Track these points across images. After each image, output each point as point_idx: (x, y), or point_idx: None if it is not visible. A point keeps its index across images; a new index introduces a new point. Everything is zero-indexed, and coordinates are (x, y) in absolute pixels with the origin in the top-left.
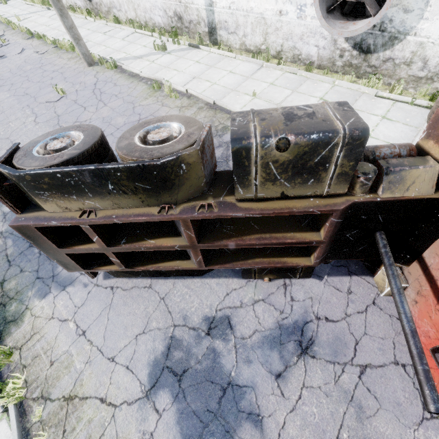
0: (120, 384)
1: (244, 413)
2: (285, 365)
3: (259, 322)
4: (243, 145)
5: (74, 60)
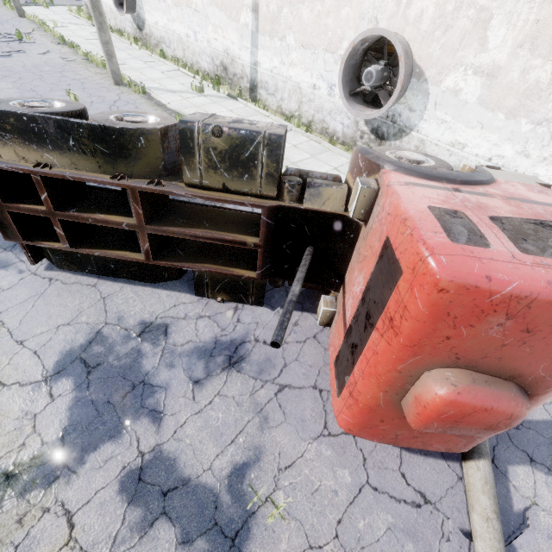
0: (19, 366)
1: (146, 409)
2: (207, 374)
3: (197, 335)
4: (188, 126)
5: (101, 76)
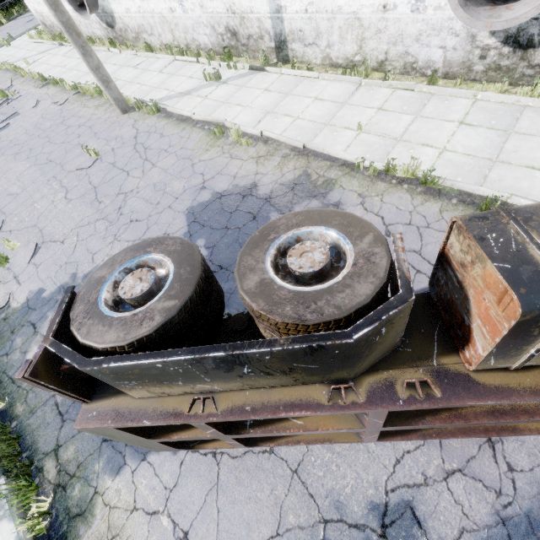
0: None
1: None
2: None
3: (465, 513)
4: None
5: (103, 108)
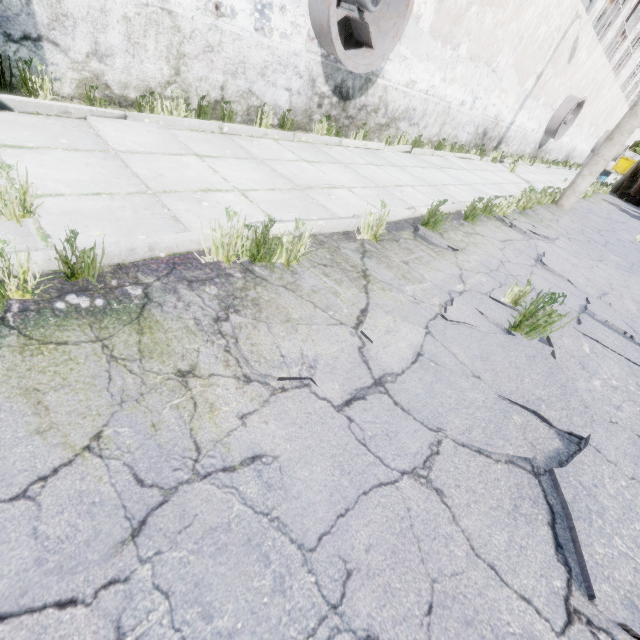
0: None
1: None
2: None
3: None
4: None
5: (558, 213)
